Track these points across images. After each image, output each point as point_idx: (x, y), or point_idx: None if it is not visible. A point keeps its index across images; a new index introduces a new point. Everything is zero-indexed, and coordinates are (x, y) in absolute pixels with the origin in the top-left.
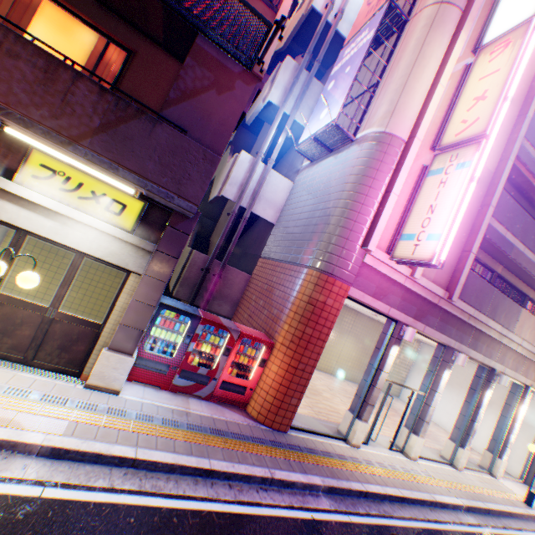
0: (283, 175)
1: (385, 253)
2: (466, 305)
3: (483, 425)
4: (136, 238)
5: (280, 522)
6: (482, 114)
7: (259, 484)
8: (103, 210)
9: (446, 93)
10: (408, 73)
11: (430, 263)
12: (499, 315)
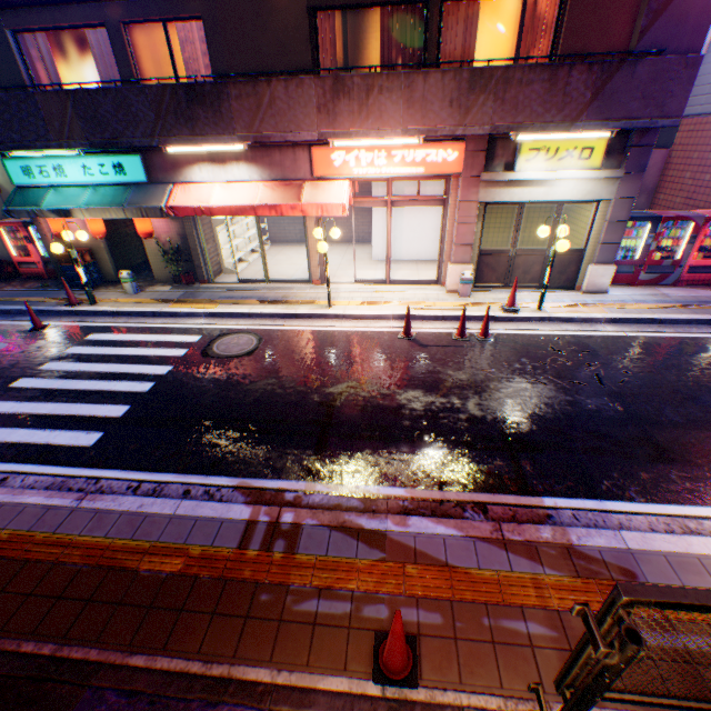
0: None
1: None
2: None
3: None
4: (606, 173)
5: None
6: None
7: None
8: (574, 162)
9: None
10: None
11: None
12: None
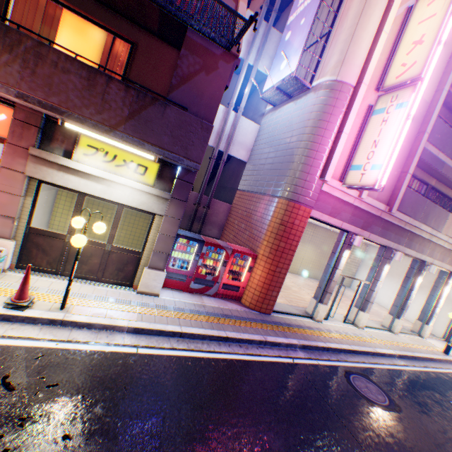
0: (250, 118)
1: (338, 181)
2: (403, 215)
3: (416, 303)
4: (157, 191)
5: (274, 364)
6: (419, 58)
7: (258, 344)
8: (132, 173)
9: (389, 37)
10: (356, 23)
11: (373, 188)
12: (430, 220)
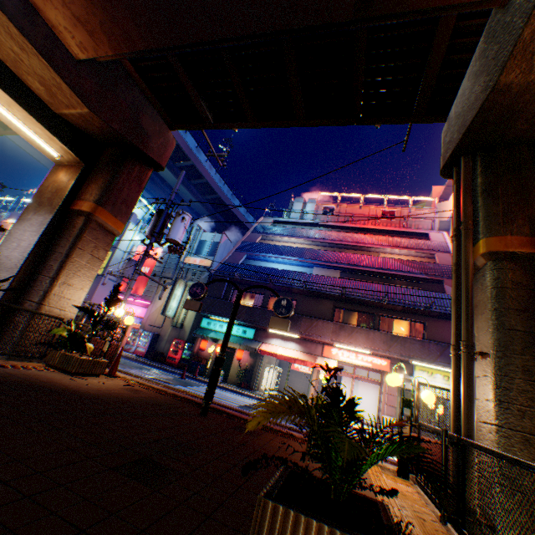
0: None
1: None
2: None
3: None
4: None
5: None
6: None
7: None
8: (441, 379)
9: None
10: None
11: None
12: None
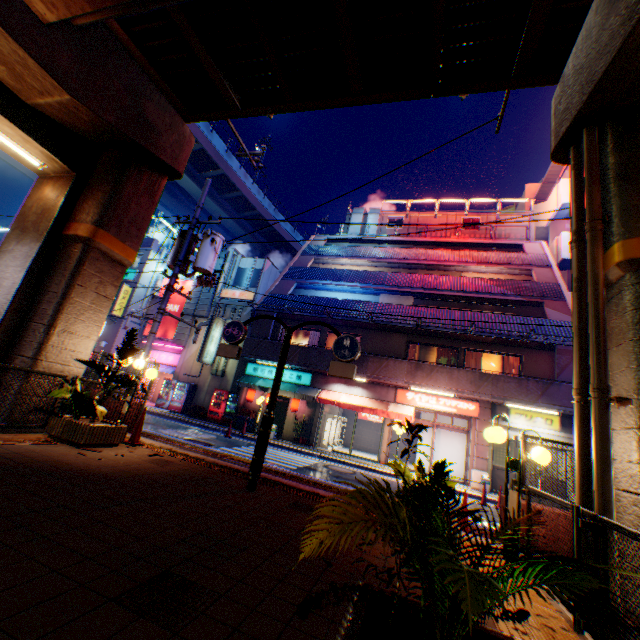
0: None
1: None
2: None
3: None
4: (563, 433)
5: None
6: None
7: None
8: (542, 424)
9: None
10: None
11: None
12: None
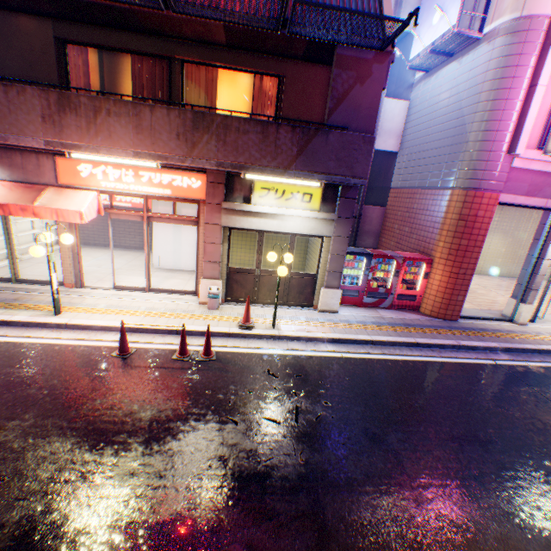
0: (391, 94)
1: (536, 150)
2: None
3: None
4: (324, 214)
5: (473, 365)
6: None
7: (450, 349)
8: (299, 203)
9: None
10: None
11: None
12: None
